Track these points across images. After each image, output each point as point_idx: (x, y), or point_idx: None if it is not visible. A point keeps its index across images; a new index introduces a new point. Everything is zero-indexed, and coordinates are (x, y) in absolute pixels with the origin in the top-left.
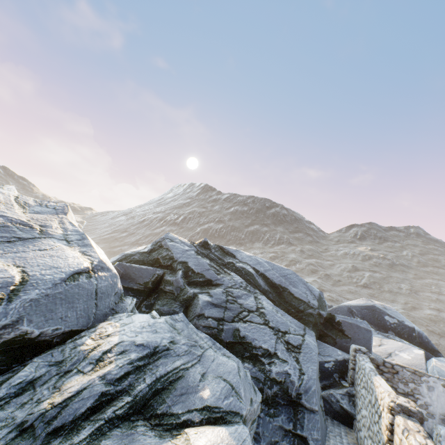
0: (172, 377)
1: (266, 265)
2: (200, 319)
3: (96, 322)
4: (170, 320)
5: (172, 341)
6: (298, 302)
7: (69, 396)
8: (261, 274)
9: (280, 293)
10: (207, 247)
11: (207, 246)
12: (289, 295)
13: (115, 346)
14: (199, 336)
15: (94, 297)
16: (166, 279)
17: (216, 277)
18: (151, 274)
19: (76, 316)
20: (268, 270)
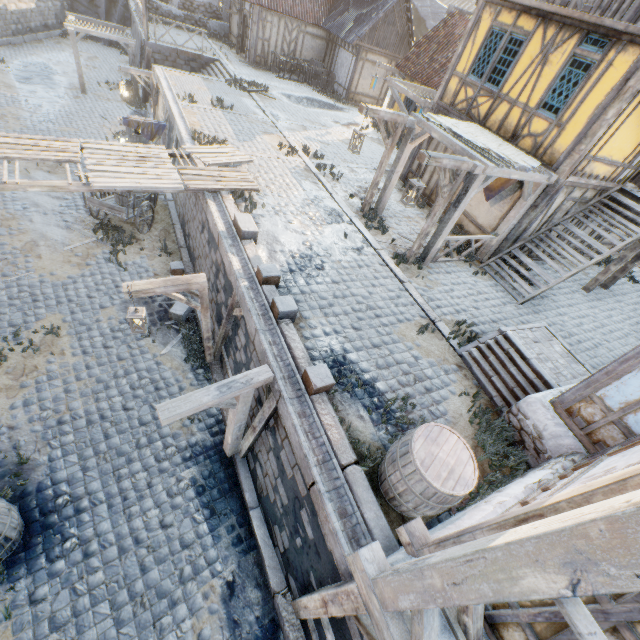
0: None
1: (428, 3)
2: None
3: None
4: None
5: None
6: (425, 31)
7: None
8: (415, 9)
9: (420, 25)
10: None
11: None
12: (423, 27)
13: None
14: None
15: None
16: None
17: None
18: None
19: None
20: (425, 7)
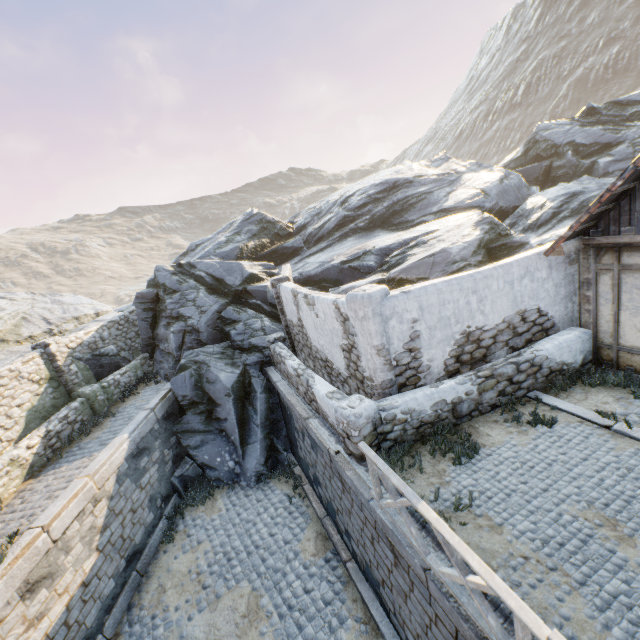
0: (591, 200)
1: None
2: (605, 177)
3: (523, 202)
4: (576, 183)
5: (584, 189)
6: None
7: (537, 218)
8: None
9: None
10: (593, 113)
11: (593, 112)
12: None
13: (546, 201)
14: (606, 181)
15: (515, 190)
16: (555, 166)
17: (615, 137)
18: (538, 169)
19: (513, 199)
20: None
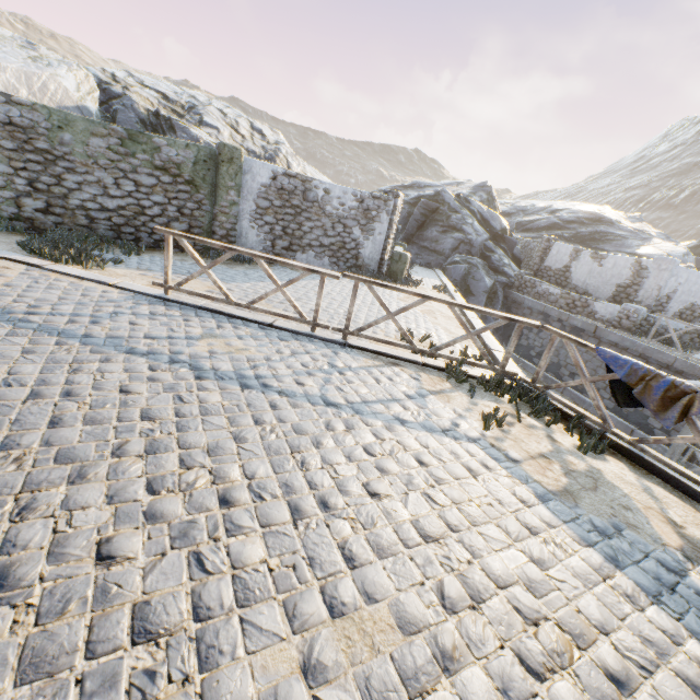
0: None
1: None
2: None
3: None
4: None
5: None
6: None
7: None
8: None
9: None
10: None
11: None
12: None
13: None
14: None
15: None
16: None
17: None
18: None
19: None
20: None
